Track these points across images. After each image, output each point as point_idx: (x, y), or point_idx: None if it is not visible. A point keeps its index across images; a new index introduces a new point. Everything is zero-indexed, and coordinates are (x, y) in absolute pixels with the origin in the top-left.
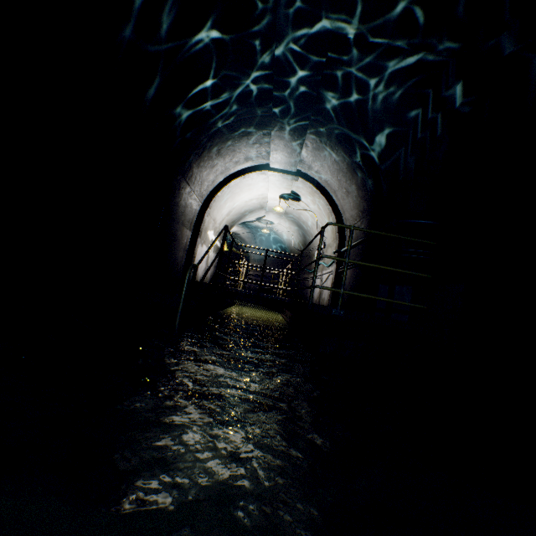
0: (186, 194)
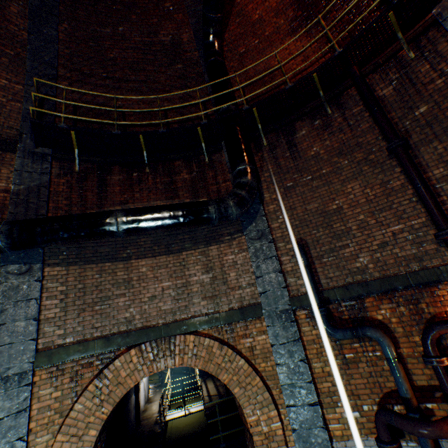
0: None
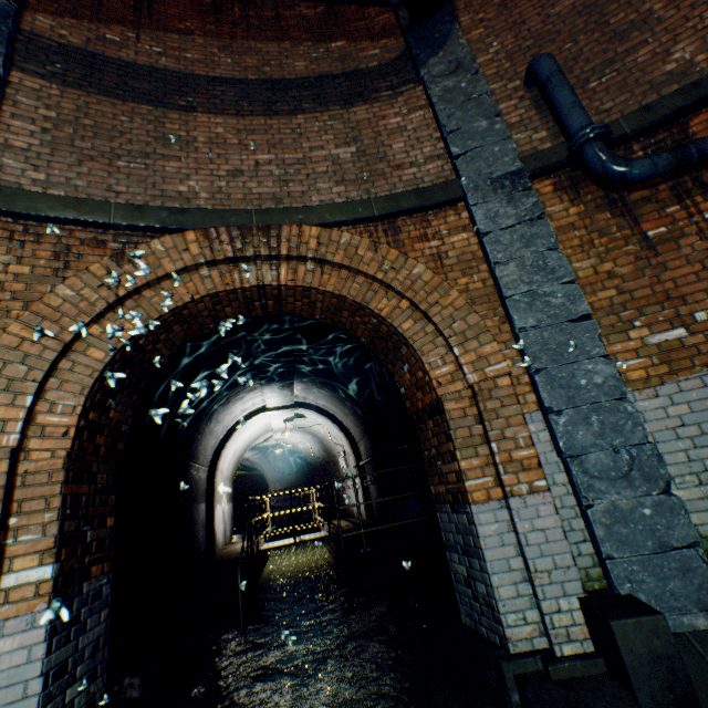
0: (195, 473)
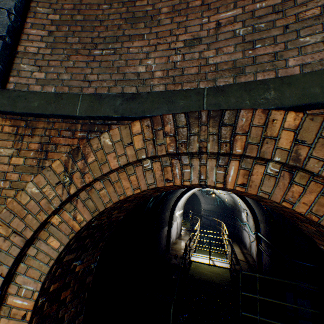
0: (163, 215)
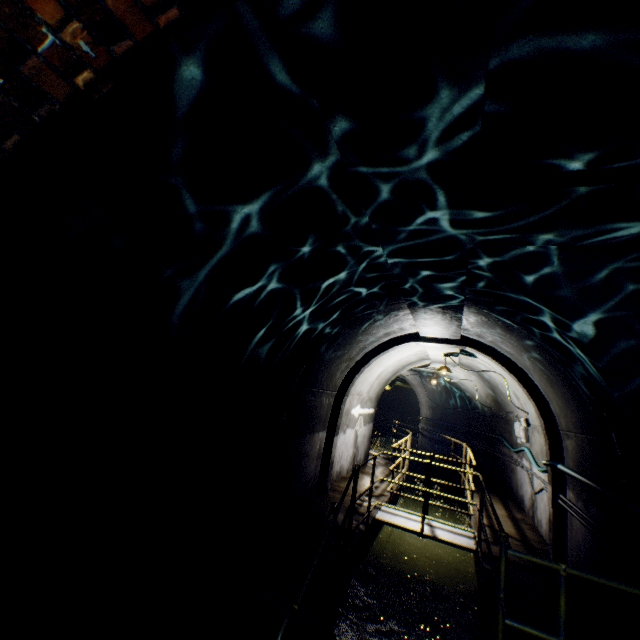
0: (311, 398)
